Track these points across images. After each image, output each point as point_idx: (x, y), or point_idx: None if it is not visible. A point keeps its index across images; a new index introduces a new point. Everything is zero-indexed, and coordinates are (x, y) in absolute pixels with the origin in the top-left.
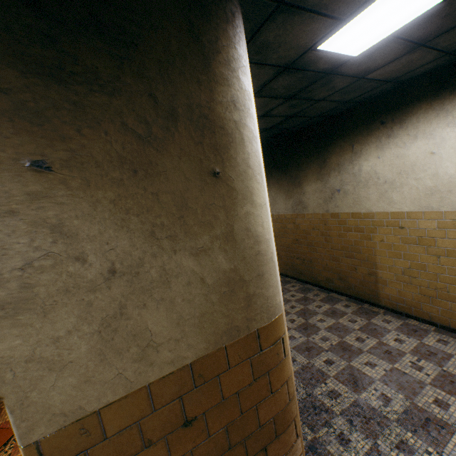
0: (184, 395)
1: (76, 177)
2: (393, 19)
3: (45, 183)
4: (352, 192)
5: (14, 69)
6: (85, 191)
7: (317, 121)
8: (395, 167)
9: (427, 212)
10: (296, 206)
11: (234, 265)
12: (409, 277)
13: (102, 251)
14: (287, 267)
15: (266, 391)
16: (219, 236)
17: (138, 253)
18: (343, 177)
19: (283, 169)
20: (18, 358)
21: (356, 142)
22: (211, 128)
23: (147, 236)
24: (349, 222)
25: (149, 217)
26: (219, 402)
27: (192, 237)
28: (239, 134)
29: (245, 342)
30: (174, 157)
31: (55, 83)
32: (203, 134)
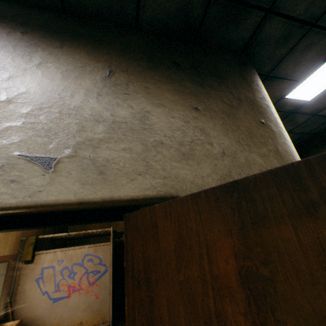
0: None
1: (208, 114)
2: None
3: (198, 114)
4: None
5: (190, 83)
6: (211, 119)
7: None
8: None
9: None
10: None
11: None
12: None
13: (219, 143)
14: None
15: None
16: (271, 150)
17: (233, 148)
18: None
19: None
20: (188, 179)
21: None
22: (256, 105)
23: (236, 142)
24: None
25: (236, 134)
26: None
27: (257, 147)
28: (269, 109)
29: None
30: (243, 113)
31: (201, 87)
32: (253, 107)
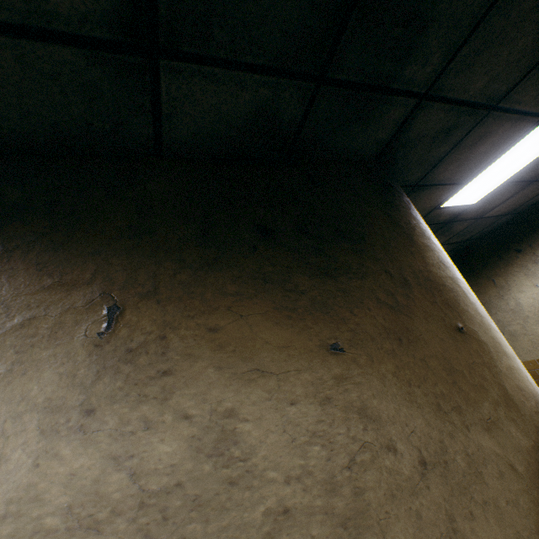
0: None
1: (361, 353)
2: (505, 171)
3: (343, 364)
4: (522, 332)
5: (305, 275)
6: (371, 366)
7: None
8: None
9: None
10: None
11: (532, 440)
12: None
13: (405, 434)
14: None
15: None
16: (498, 401)
17: (435, 433)
18: (498, 317)
19: None
20: None
21: (495, 276)
22: (436, 287)
23: (435, 411)
24: None
25: (427, 387)
26: None
27: (473, 406)
28: (458, 287)
29: None
30: (422, 320)
31: (328, 278)
32: (433, 294)
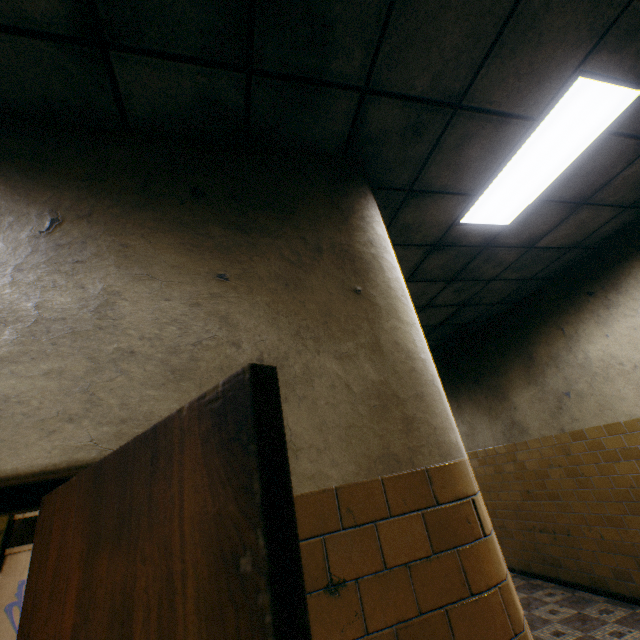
0: (328, 534)
1: (244, 285)
2: (528, 186)
3: (223, 288)
4: (589, 392)
5: (220, 227)
6: (249, 295)
7: (501, 310)
8: (637, 342)
9: None
10: (509, 431)
11: (384, 377)
12: None
13: (255, 340)
14: (527, 553)
15: (459, 585)
16: (364, 345)
17: (284, 347)
18: (565, 373)
19: (474, 379)
20: None
21: (565, 323)
22: (351, 258)
23: (293, 335)
24: (607, 443)
25: (296, 319)
26: (379, 569)
27: (335, 341)
28: (377, 262)
29: (410, 481)
30: (319, 277)
31: (241, 233)
32: (344, 262)
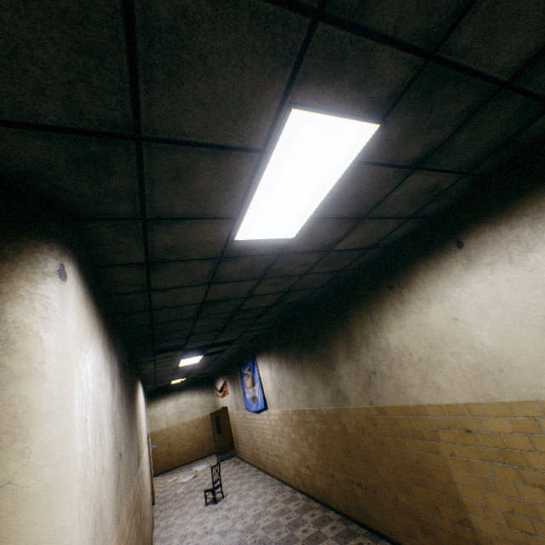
0: None
1: None
2: (295, 208)
3: None
4: (389, 375)
5: None
6: None
7: (328, 290)
8: (422, 338)
9: (489, 404)
10: (336, 397)
11: None
12: (521, 532)
13: None
14: (349, 501)
15: None
16: None
17: None
18: (373, 354)
19: (312, 347)
20: None
21: (372, 310)
22: None
23: None
24: (401, 421)
25: None
26: None
27: None
28: None
29: None
30: None
31: None
32: None
